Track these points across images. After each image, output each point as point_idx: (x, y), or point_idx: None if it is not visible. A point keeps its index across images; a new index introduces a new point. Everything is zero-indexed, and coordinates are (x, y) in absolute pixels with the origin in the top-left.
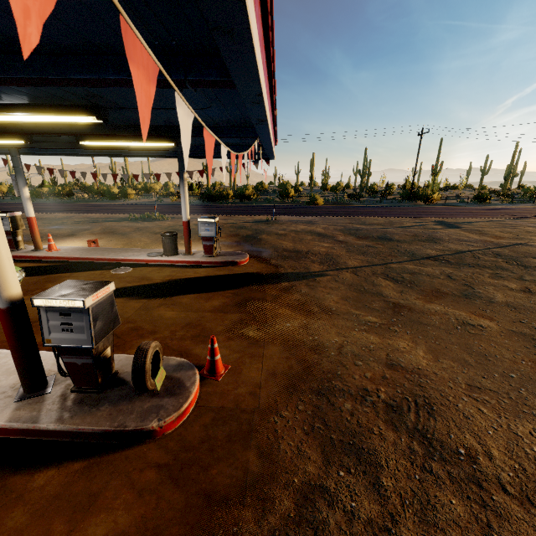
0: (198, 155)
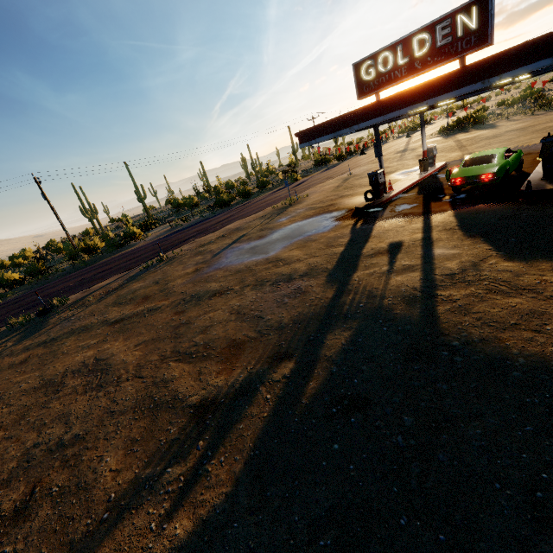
0: (389, 121)
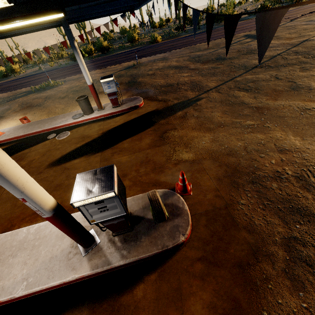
0: (72, 20)
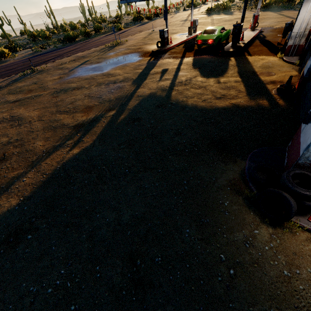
0: None
